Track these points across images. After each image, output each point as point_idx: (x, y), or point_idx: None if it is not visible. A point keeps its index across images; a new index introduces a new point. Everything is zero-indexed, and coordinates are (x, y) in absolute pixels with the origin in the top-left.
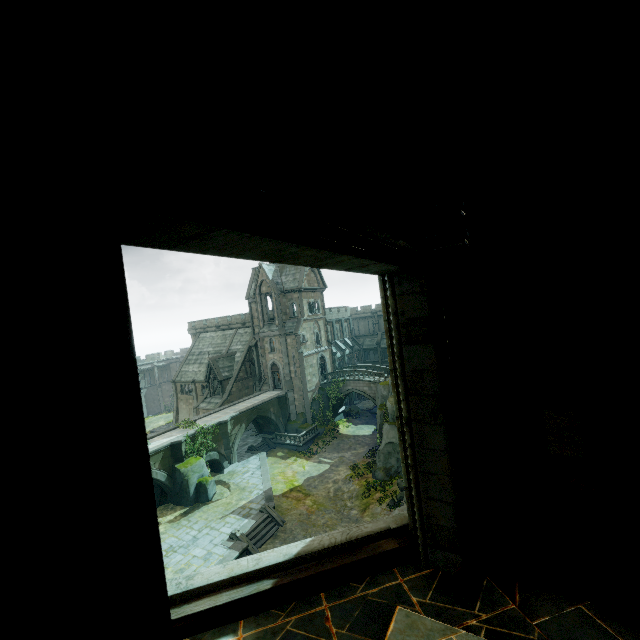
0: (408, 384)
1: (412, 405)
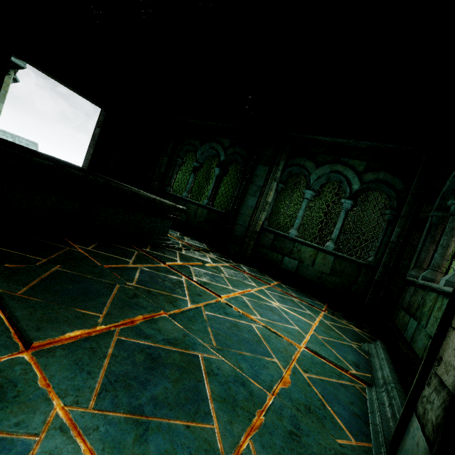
0: (93, 137)
1: (92, 142)
